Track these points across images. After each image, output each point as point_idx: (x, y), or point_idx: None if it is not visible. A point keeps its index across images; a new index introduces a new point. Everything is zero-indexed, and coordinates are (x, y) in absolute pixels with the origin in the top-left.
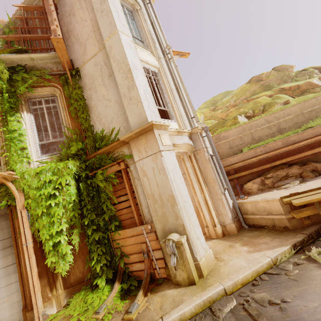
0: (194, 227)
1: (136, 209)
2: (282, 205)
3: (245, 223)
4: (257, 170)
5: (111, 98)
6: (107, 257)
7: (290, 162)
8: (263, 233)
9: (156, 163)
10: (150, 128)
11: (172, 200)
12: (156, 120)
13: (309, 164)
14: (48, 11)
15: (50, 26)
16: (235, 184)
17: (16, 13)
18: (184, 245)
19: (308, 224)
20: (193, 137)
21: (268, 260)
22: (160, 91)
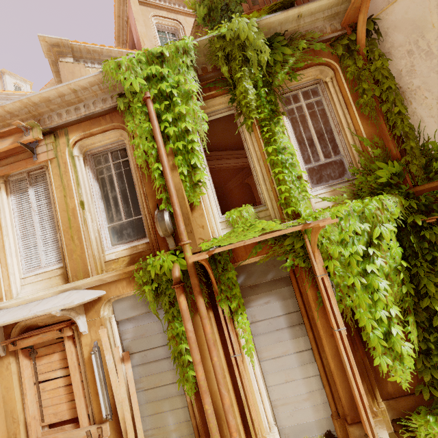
0: None
1: None
2: None
3: None
4: None
5: None
6: None
7: None
8: None
9: None
10: None
11: None
12: None
13: None
14: None
15: None
16: None
17: None
18: None
19: None
20: None
21: None
22: None
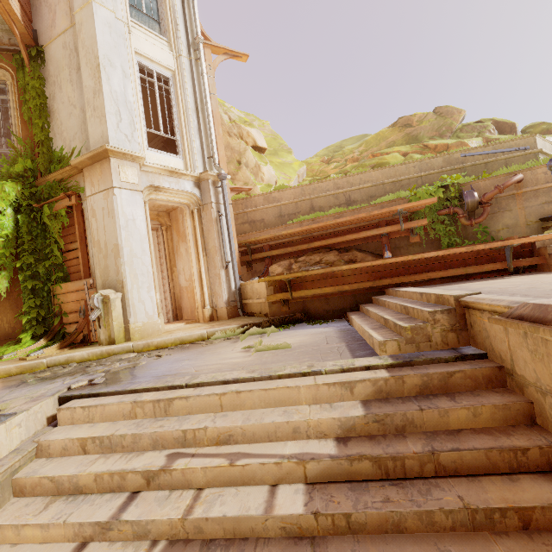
0: (141, 289)
1: (84, 260)
2: (267, 287)
3: (241, 309)
4: (297, 252)
5: (77, 103)
6: (41, 311)
7: (336, 246)
8: (244, 319)
9: (107, 203)
10: (105, 154)
11: (117, 251)
12: (127, 146)
13: (350, 252)
14: None
15: None
16: (265, 265)
17: None
18: (113, 301)
19: (287, 313)
20: (203, 186)
21: (202, 332)
22: (172, 108)
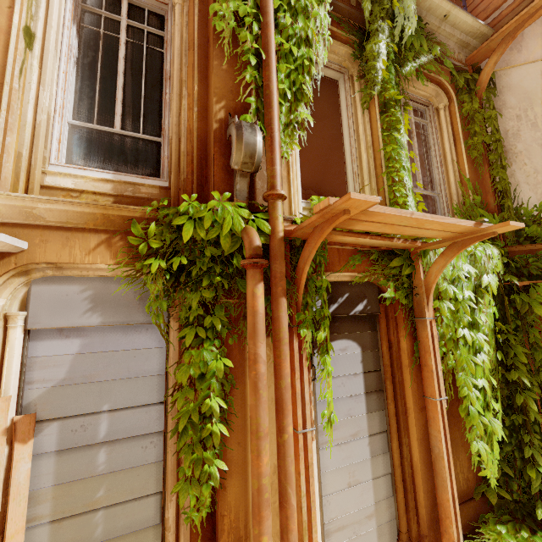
0: None
1: None
2: None
3: None
4: None
5: None
6: None
7: None
8: None
9: None
10: None
11: None
12: None
13: None
14: None
15: None
16: None
17: None
18: None
19: None
20: None
21: None
22: None
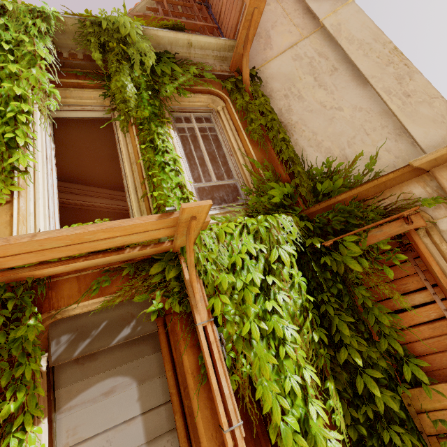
0: None
1: None
2: None
3: None
4: None
5: (343, 104)
6: None
7: None
8: None
9: None
10: None
11: None
12: None
13: None
14: None
15: None
16: None
17: (137, 7)
18: None
19: None
20: None
21: None
22: None
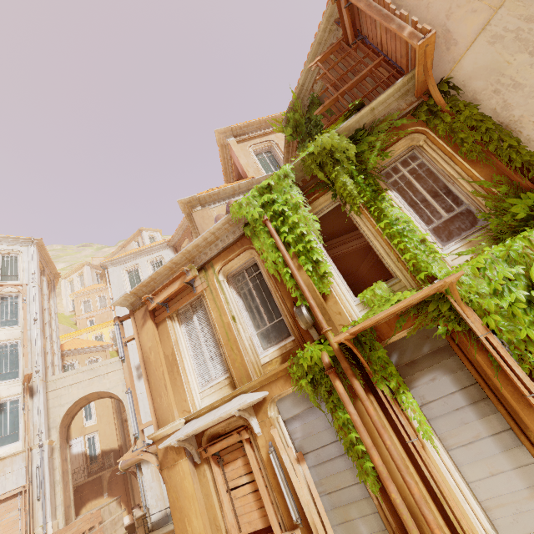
0: None
1: None
2: None
3: None
4: None
5: None
6: None
7: None
8: None
9: None
10: None
11: None
12: None
13: None
14: (385, 18)
15: (401, 34)
16: None
17: (299, 83)
18: None
19: None
20: None
21: None
22: None
